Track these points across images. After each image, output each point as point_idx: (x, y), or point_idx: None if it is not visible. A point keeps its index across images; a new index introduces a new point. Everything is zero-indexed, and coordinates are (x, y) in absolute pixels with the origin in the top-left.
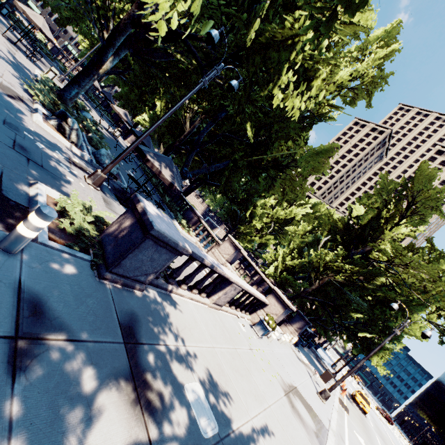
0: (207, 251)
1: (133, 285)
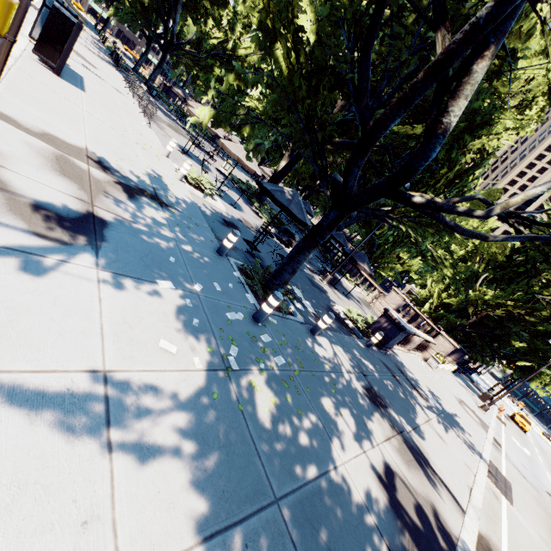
0: (372, 300)
1: (387, 350)
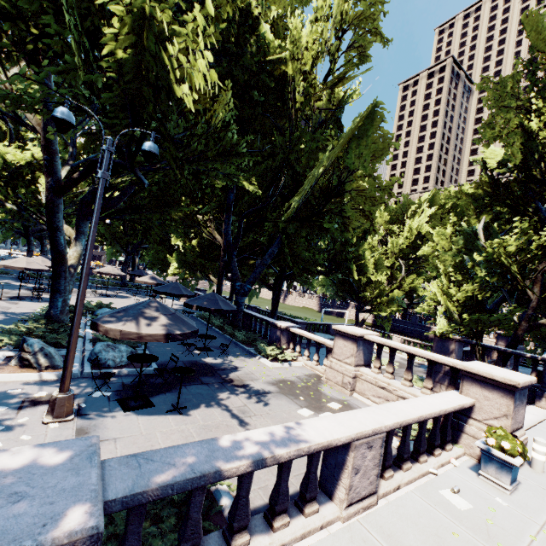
0: (325, 367)
1: None
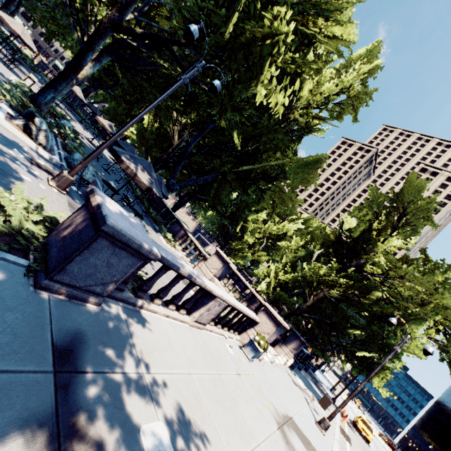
0: (194, 266)
1: (85, 297)
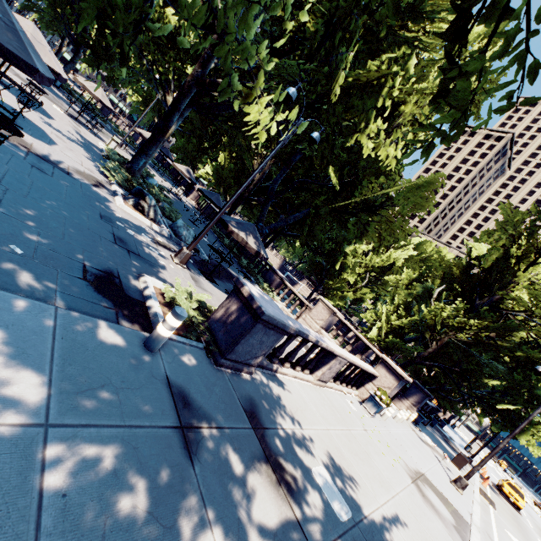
0: (296, 317)
1: (244, 369)
